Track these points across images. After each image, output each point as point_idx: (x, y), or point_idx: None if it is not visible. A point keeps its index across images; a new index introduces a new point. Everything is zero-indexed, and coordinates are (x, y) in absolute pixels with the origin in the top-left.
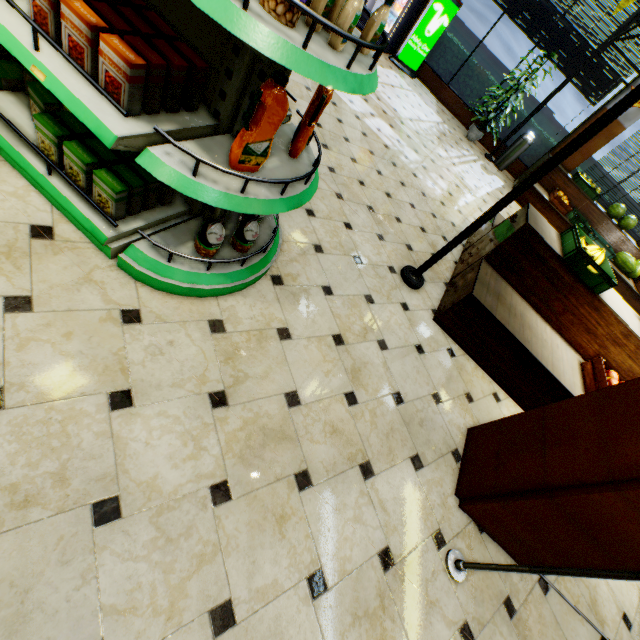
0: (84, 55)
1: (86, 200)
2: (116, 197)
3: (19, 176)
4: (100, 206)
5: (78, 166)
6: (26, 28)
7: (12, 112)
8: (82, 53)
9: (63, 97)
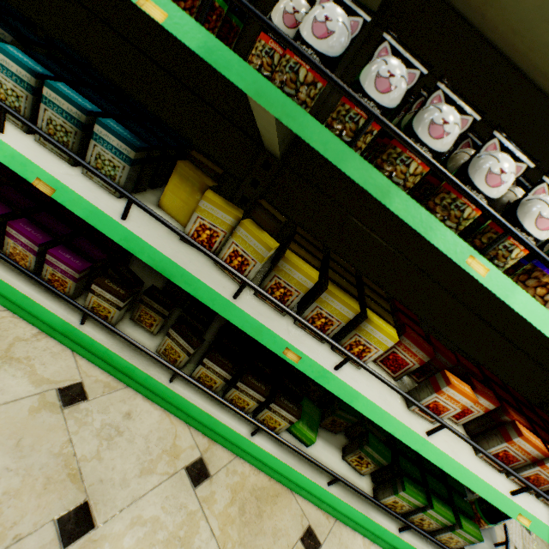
0: (544, 484)
1: (425, 539)
2: (477, 542)
3: (352, 532)
4: (439, 541)
5: (437, 521)
6: (483, 465)
7: (331, 462)
8: (543, 483)
9: (544, 534)
